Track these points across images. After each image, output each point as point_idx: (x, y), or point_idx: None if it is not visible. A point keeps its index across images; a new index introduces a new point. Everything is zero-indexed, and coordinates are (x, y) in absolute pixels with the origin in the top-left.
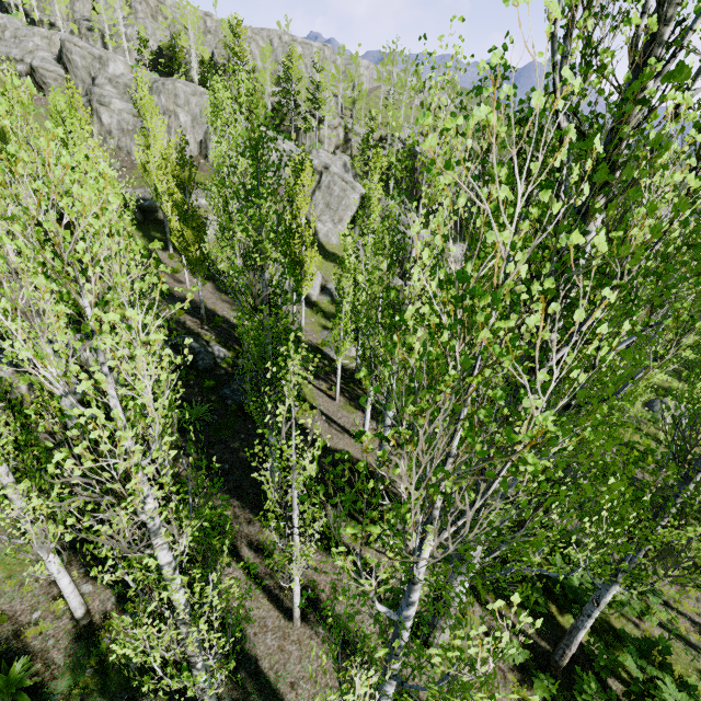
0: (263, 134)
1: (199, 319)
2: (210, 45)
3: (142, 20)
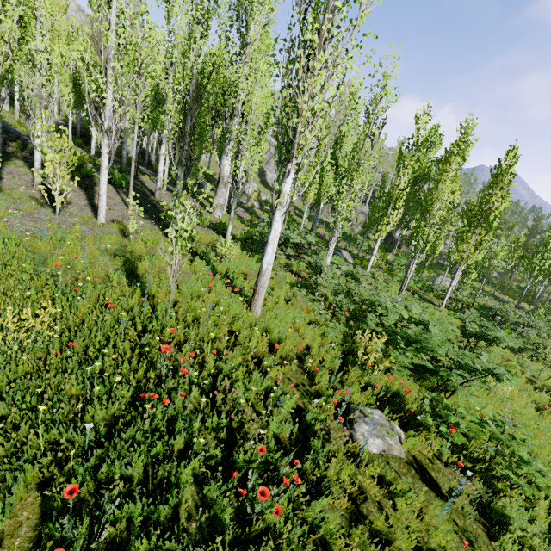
0: None
1: None
2: None
3: None
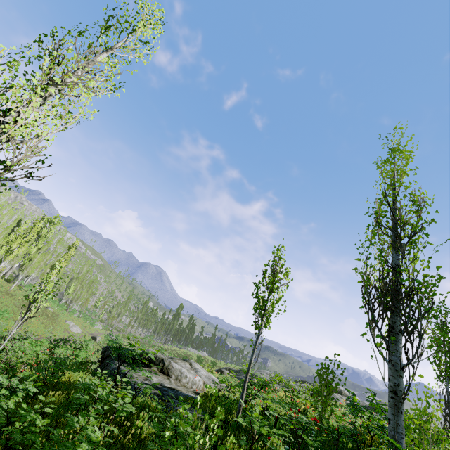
0: None
1: None
2: None
3: None
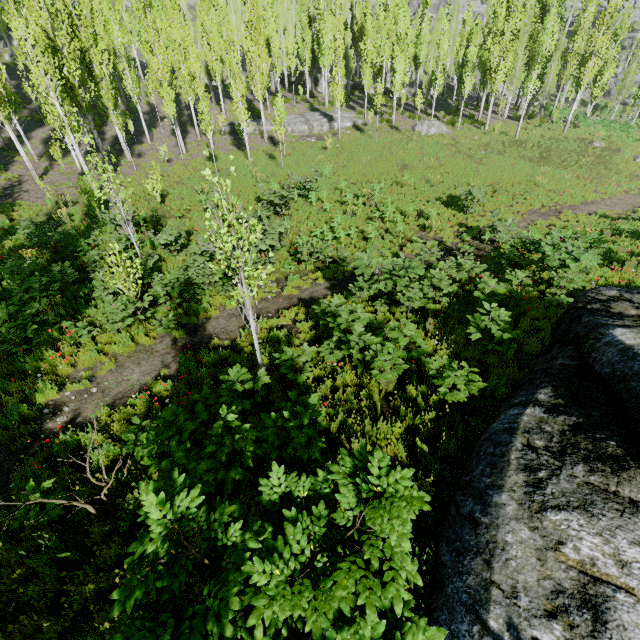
0: None
1: None
2: None
3: None
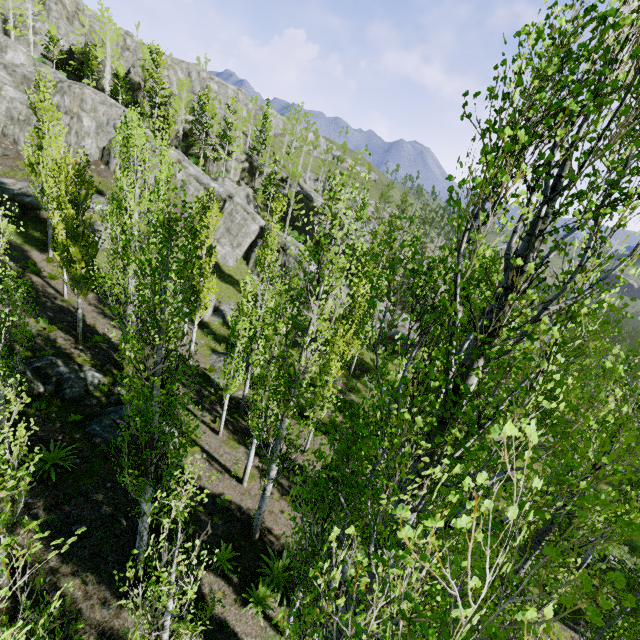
0: (172, 155)
1: (74, 336)
2: (127, 60)
3: (56, 19)
